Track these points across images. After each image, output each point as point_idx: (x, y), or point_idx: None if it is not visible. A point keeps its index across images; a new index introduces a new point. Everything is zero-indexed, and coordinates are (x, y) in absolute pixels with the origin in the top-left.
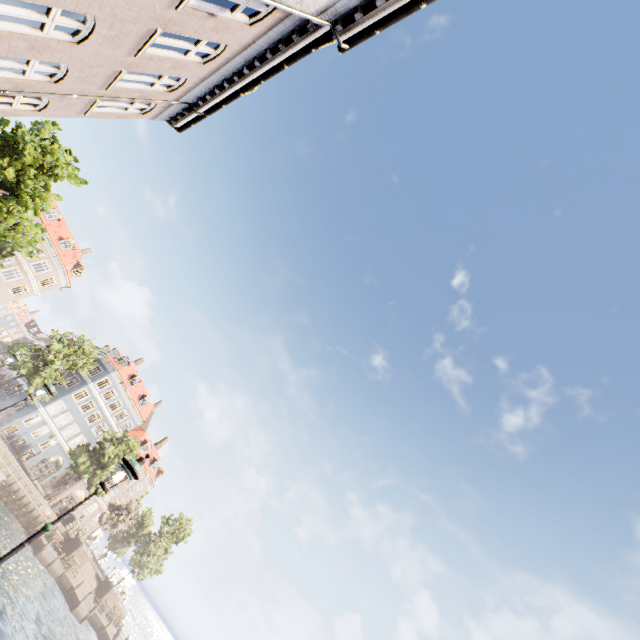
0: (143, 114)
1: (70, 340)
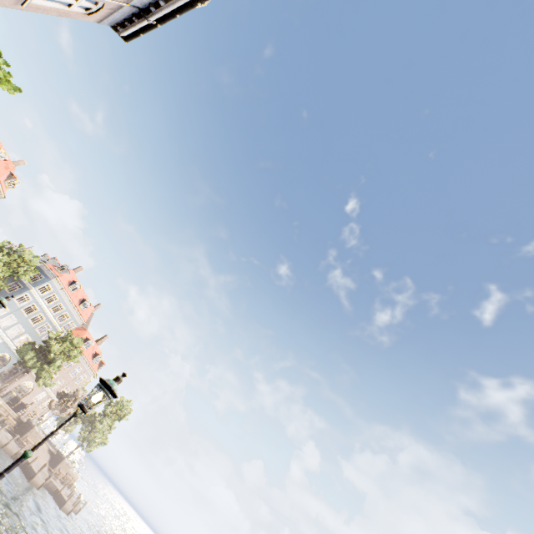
0: (88, 15)
1: (9, 249)
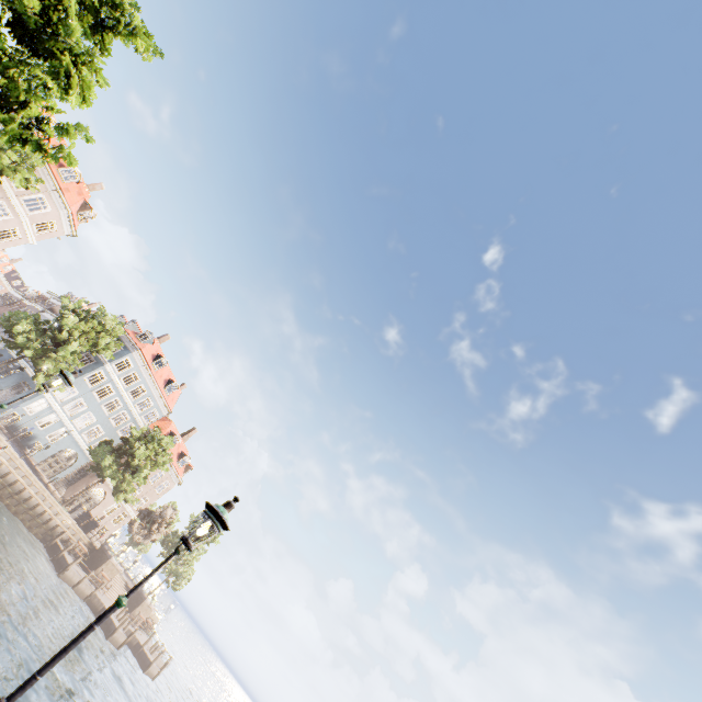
0: None
1: (87, 312)
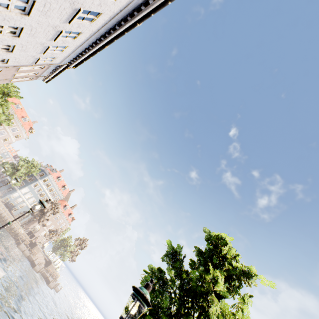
0: (31, 79)
1: (28, 160)
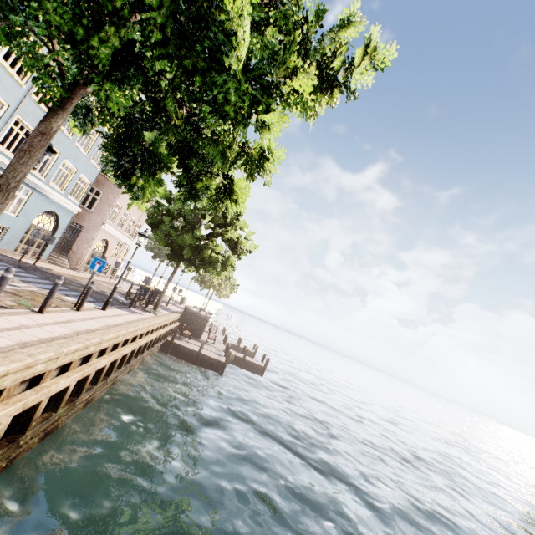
0: None
1: None
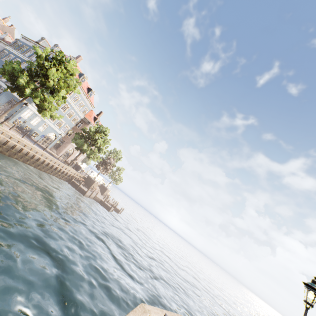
0: None
1: (55, 59)
